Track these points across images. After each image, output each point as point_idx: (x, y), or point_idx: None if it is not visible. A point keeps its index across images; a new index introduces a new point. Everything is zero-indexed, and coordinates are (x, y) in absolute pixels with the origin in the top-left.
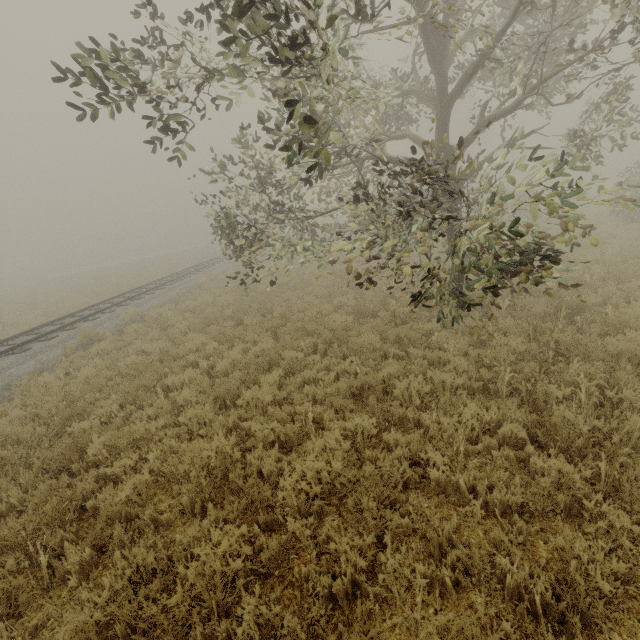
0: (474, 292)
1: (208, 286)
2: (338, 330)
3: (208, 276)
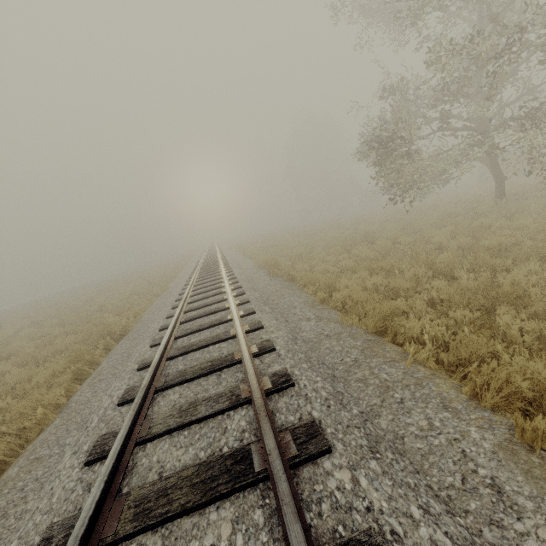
0: (508, 196)
1: (263, 253)
2: (478, 214)
3: (243, 253)
